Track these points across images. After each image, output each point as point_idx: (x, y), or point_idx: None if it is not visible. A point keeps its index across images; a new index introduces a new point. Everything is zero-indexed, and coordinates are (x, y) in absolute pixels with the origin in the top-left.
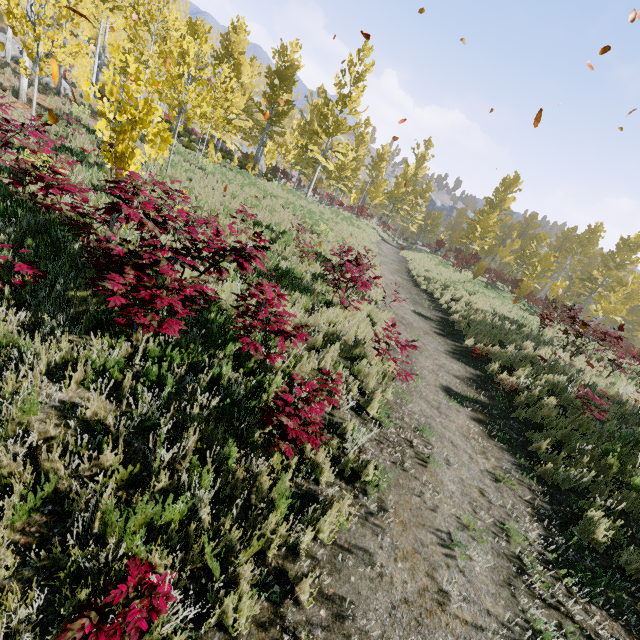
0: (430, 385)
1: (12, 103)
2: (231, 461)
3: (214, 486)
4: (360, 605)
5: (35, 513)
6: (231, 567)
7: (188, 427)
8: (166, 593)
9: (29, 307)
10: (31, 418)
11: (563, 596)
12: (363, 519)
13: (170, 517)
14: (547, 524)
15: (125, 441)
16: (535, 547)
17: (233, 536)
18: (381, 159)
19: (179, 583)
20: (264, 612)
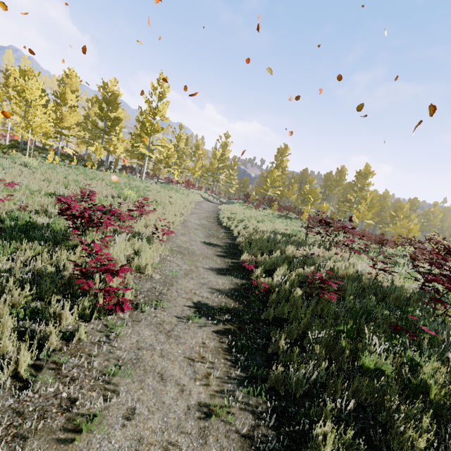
0: (176, 306)
1: None
2: None
3: None
4: None
5: None
6: None
7: None
8: None
9: None
10: None
11: None
12: None
13: None
14: None
15: None
16: None
17: None
18: (197, 149)
19: None
20: None
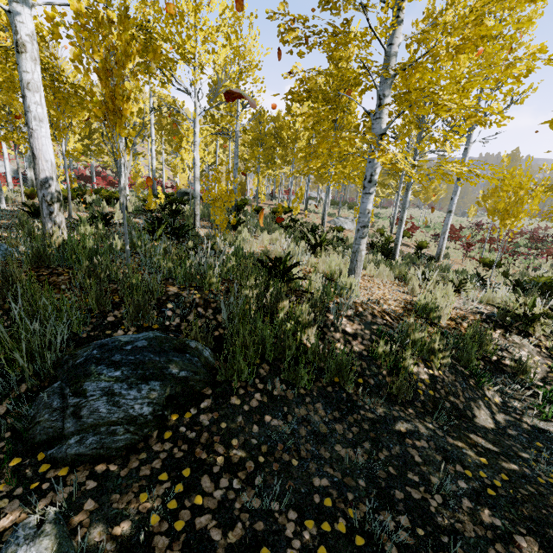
0: None
1: None
2: None
3: None
4: None
5: None
6: None
7: None
8: None
9: None
10: None
11: None
12: None
13: None
14: None
15: None
16: None
17: None
18: None
19: None
20: None
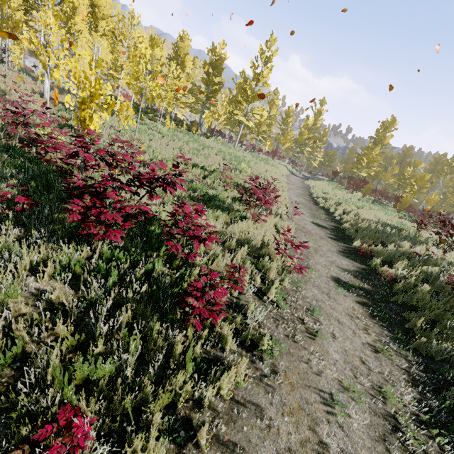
0: (322, 276)
1: (39, 101)
2: (154, 332)
3: (143, 351)
4: (249, 451)
5: (6, 368)
6: (146, 414)
7: (126, 307)
8: (85, 433)
9: (26, 226)
10: (14, 300)
11: (436, 453)
12: (258, 380)
13: (102, 374)
14: (422, 389)
15: (79, 317)
16: (410, 408)
17: (148, 390)
18: (288, 116)
19: (104, 425)
20: (170, 452)
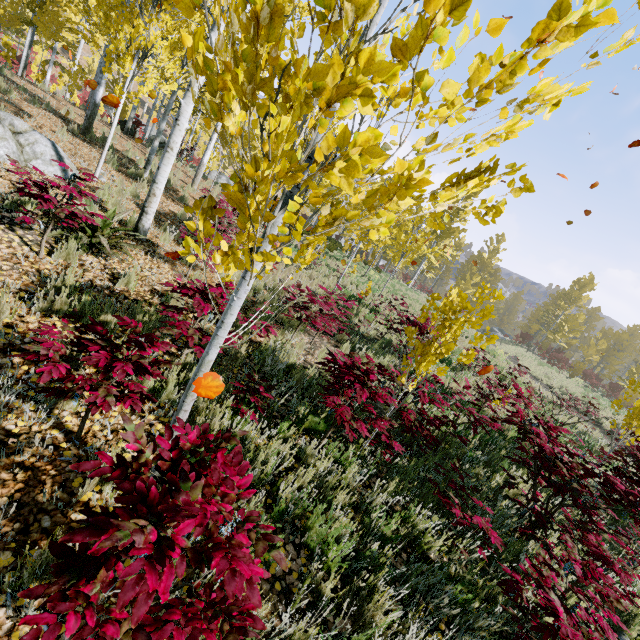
0: None
1: None
2: None
3: None
4: None
5: None
6: None
7: None
8: None
9: None
10: None
11: None
12: None
13: None
14: None
15: None
16: None
17: None
18: (458, 249)
19: None
20: None
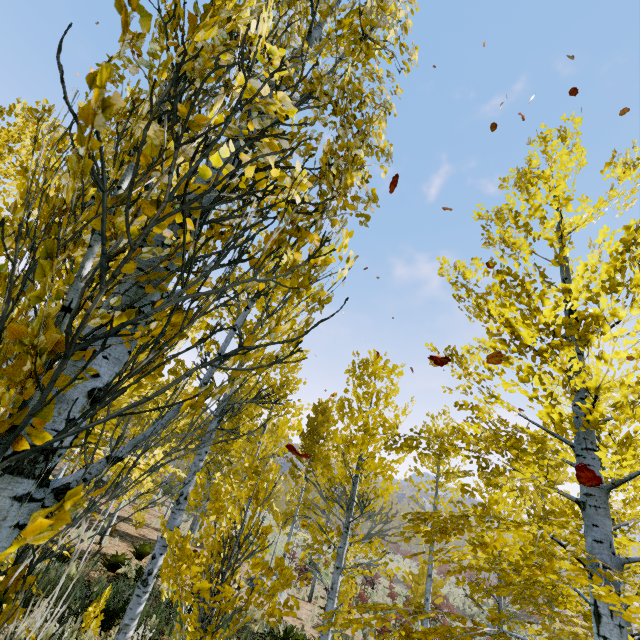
0: None
1: None
2: None
3: None
4: None
5: None
6: None
7: None
8: None
9: None
10: None
11: None
12: None
13: None
14: None
15: None
16: None
17: None
18: None
19: None
20: None
